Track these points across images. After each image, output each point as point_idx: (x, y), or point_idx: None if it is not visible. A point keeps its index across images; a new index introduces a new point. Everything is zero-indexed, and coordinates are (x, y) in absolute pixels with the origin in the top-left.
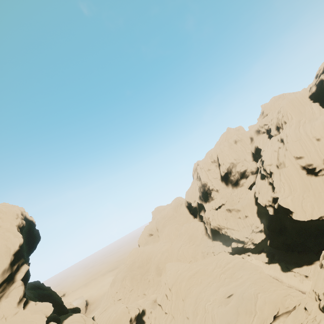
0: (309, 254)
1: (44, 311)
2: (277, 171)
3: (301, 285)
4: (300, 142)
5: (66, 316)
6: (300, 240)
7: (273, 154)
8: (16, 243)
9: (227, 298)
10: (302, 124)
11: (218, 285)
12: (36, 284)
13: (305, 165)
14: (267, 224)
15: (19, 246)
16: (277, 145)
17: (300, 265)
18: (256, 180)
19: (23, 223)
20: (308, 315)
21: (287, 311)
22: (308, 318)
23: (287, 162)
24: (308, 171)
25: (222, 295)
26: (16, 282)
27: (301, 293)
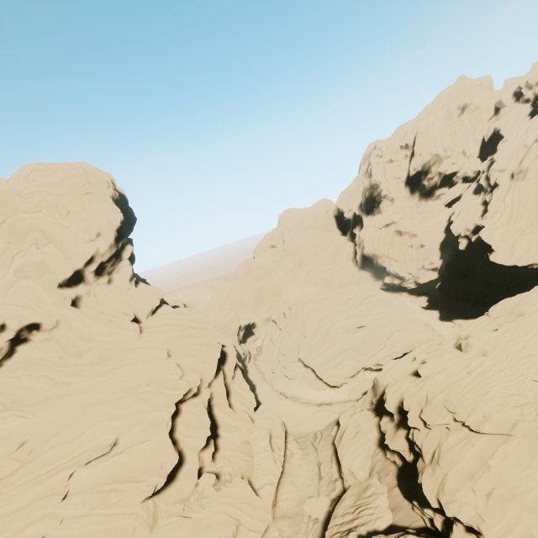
0: (487, 309)
1: (156, 293)
2: (507, 185)
3: None
4: None
5: (172, 307)
6: (484, 289)
7: (517, 151)
8: (117, 218)
9: (357, 329)
10: None
11: (350, 315)
12: None
13: None
14: (448, 262)
15: (121, 222)
16: (535, 134)
17: (467, 318)
18: (465, 194)
19: (116, 195)
20: (440, 349)
21: None
22: (439, 350)
23: (534, 171)
24: None
25: (352, 325)
26: (124, 260)
27: None
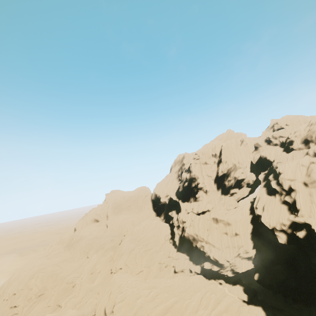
0: (310, 308)
1: None
2: (305, 190)
3: None
4: None
5: None
6: (313, 288)
7: (298, 168)
8: None
9: None
10: None
11: None
12: None
13: None
14: (263, 252)
15: None
16: (306, 159)
17: None
18: (259, 194)
19: None
20: None
21: None
22: None
23: None
24: None
25: None
26: None
27: None
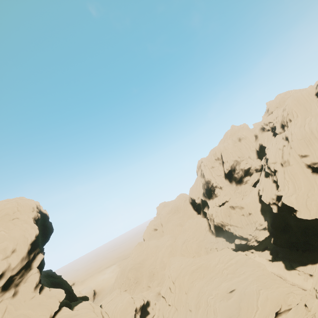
0: (314, 253)
1: (58, 296)
2: (281, 169)
3: (305, 283)
4: (306, 140)
5: (76, 303)
6: (304, 238)
7: (277, 152)
8: (33, 234)
9: (229, 293)
10: (308, 122)
11: (220, 280)
12: (49, 272)
13: (310, 163)
14: (271, 222)
15: (36, 236)
16: (281, 143)
17: (304, 264)
18: (260, 178)
19: (38, 215)
20: (307, 311)
21: (289, 308)
22: (308, 314)
23: (292, 160)
24: (313, 170)
25: (224, 290)
26: (33, 269)
27: (305, 291)
